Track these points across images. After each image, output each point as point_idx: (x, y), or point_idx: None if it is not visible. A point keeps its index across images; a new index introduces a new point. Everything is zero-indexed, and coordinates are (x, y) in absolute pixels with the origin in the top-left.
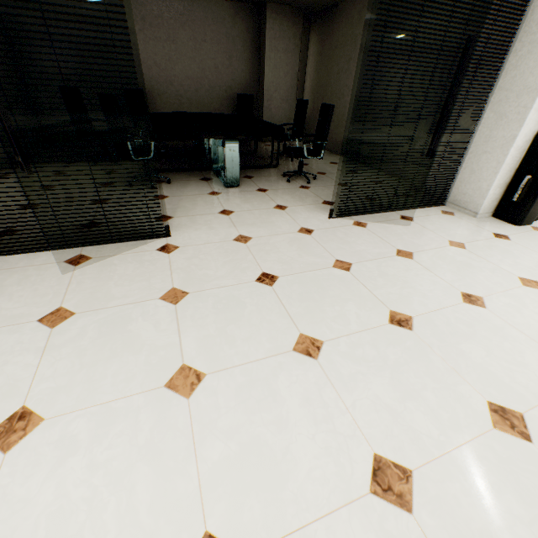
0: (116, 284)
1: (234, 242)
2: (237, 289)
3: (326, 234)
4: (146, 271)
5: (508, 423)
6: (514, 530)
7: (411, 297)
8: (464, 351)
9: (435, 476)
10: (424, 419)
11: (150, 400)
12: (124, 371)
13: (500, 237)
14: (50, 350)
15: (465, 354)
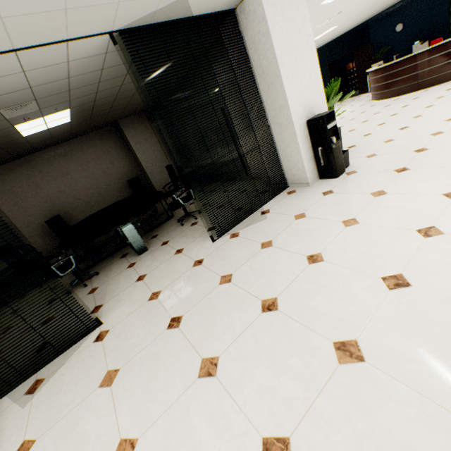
0: (65, 393)
1: (148, 302)
2: (154, 344)
3: (212, 257)
4: (87, 366)
5: (348, 353)
6: (361, 447)
7: (274, 280)
8: (313, 307)
9: (305, 432)
10: (293, 384)
11: None
12: None
13: (327, 194)
14: None
15: (314, 309)
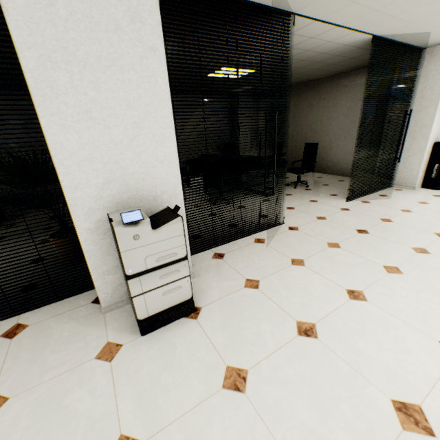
0: (298, 246)
1: (319, 220)
2: (356, 237)
3: (356, 209)
4: (301, 239)
5: None
6: None
7: (434, 226)
8: None
9: None
10: None
11: (390, 278)
12: (363, 272)
13: (437, 196)
14: (319, 272)
15: None
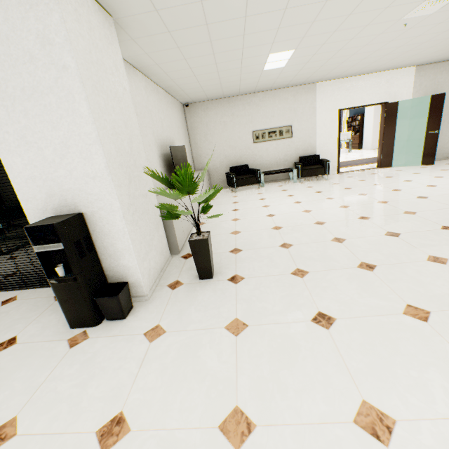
0: None
1: None
2: None
3: None
4: None
5: None
6: None
7: None
8: None
9: None
10: None
11: None
12: None
13: (2, 345)
14: None
15: None
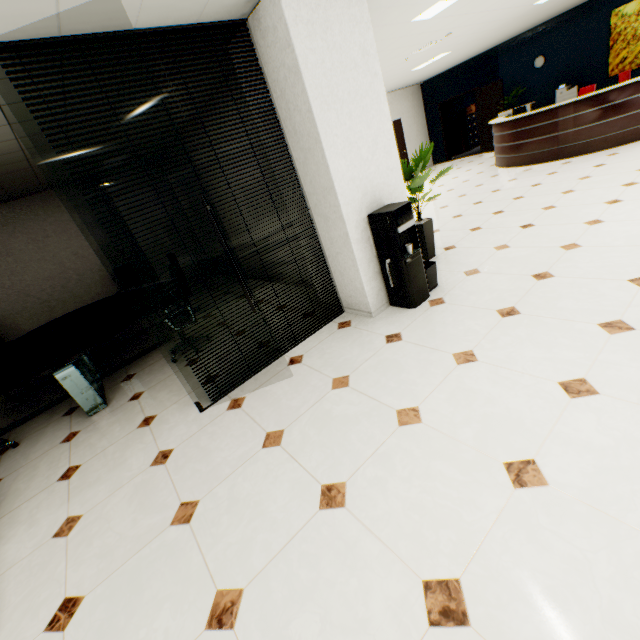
0: None
1: (51, 542)
2: None
3: (187, 449)
4: None
5: None
6: None
7: (255, 537)
8: None
9: None
10: None
11: None
12: None
13: (392, 340)
14: None
15: None
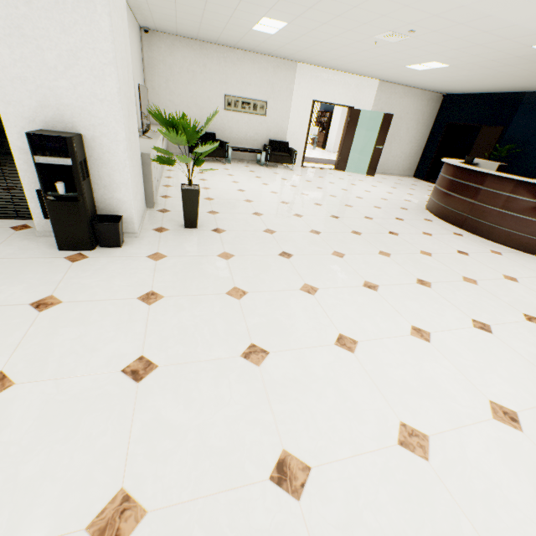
0: None
1: None
2: None
3: None
4: None
5: None
6: None
7: None
8: None
9: None
10: None
11: None
12: None
13: None
14: None
15: None
